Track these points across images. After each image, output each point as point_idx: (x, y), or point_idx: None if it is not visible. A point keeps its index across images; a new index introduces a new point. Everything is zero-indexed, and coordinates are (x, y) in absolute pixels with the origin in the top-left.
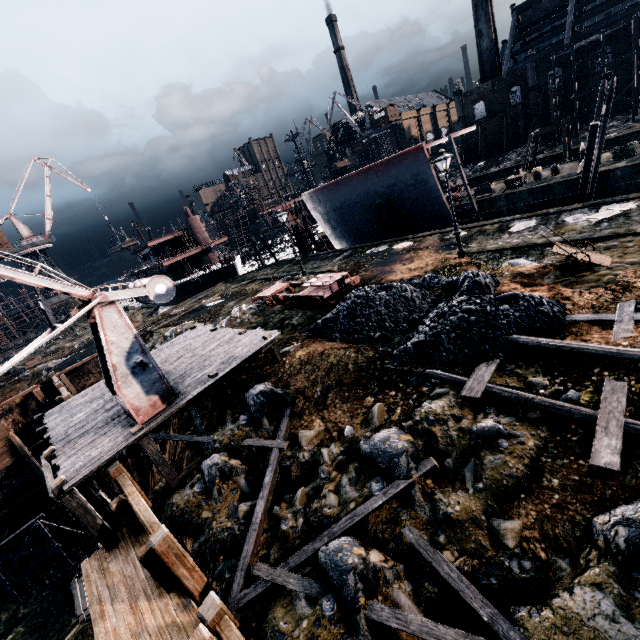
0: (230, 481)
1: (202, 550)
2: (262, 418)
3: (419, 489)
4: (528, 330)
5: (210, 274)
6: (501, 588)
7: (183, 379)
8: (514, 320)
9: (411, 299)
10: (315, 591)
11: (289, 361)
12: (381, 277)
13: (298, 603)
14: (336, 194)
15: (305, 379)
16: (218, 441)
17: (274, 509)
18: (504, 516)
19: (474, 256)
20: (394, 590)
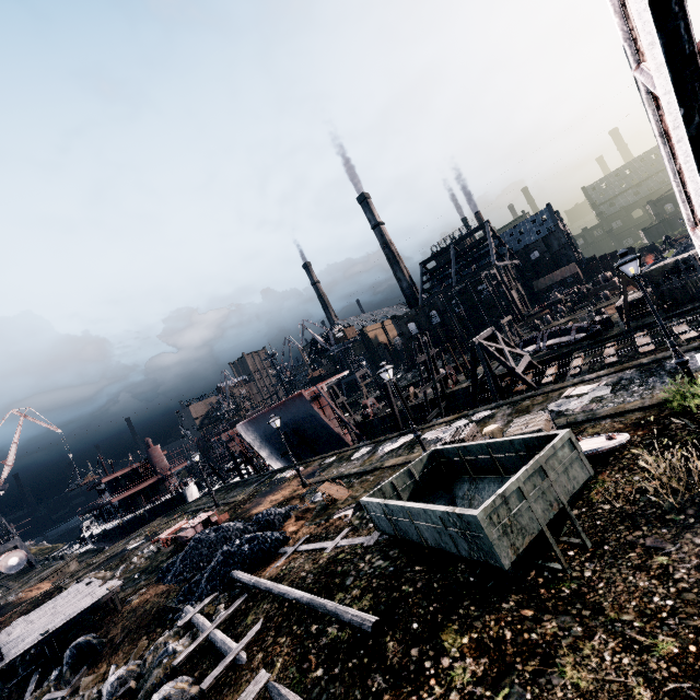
0: None
1: None
2: (66, 670)
3: None
4: (248, 564)
5: (158, 506)
6: None
7: (23, 640)
8: (243, 557)
9: (230, 538)
10: None
11: (124, 609)
12: (250, 510)
13: None
14: (258, 425)
15: (122, 626)
16: None
17: None
18: None
19: (312, 486)
20: None
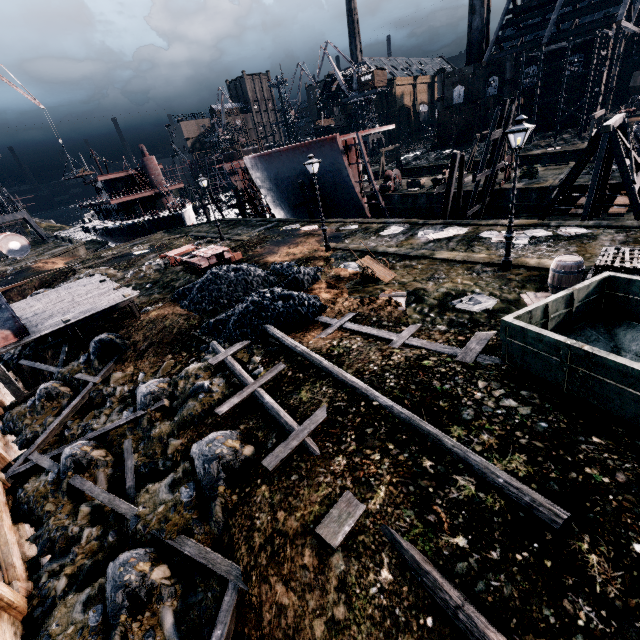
0: (55, 401)
1: (17, 444)
2: (94, 359)
3: (147, 418)
4: (283, 323)
5: (157, 220)
6: (148, 474)
7: (46, 320)
8: (277, 314)
9: (251, 283)
10: (54, 468)
11: (143, 318)
12: (264, 256)
13: (42, 474)
14: (271, 165)
15: (143, 335)
16: (61, 372)
17: (68, 422)
18: (177, 437)
19: (336, 252)
20: (99, 472)
